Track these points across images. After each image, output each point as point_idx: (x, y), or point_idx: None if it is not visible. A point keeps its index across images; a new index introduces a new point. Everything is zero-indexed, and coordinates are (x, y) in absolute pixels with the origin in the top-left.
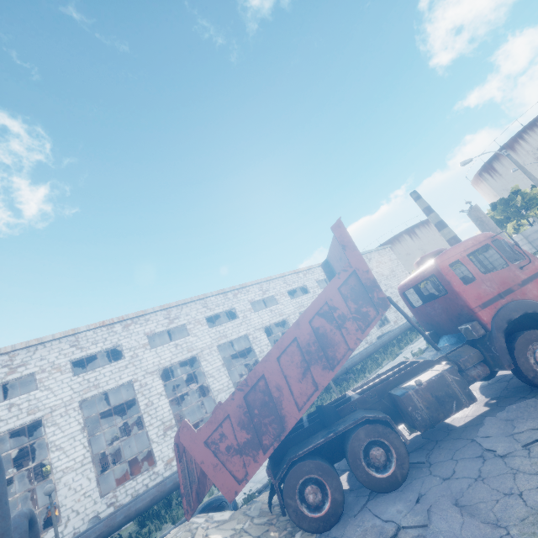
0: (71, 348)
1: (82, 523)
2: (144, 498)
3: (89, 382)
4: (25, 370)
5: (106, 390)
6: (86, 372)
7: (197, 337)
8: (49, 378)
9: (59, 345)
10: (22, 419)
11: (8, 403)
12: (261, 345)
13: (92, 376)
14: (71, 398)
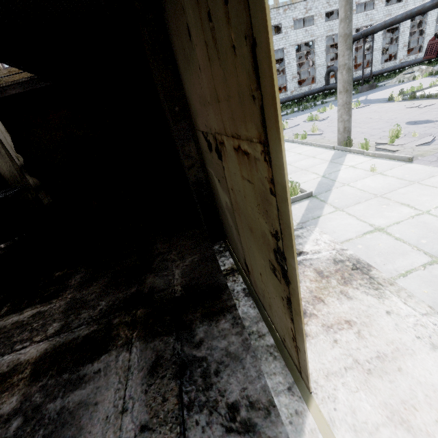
0: (326, 4)
1: (321, 86)
2: (360, 77)
3: (330, 27)
4: (310, 13)
5: (334, 34)
6: (329, 21)
7: (377, 12)
8: (317, 20)
9: (322, 0)
10: (308, 39)
11: (305, 29)
12: (405, 27)
13: (331, 24)
14: (323, 34)
